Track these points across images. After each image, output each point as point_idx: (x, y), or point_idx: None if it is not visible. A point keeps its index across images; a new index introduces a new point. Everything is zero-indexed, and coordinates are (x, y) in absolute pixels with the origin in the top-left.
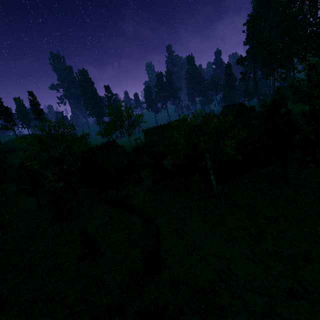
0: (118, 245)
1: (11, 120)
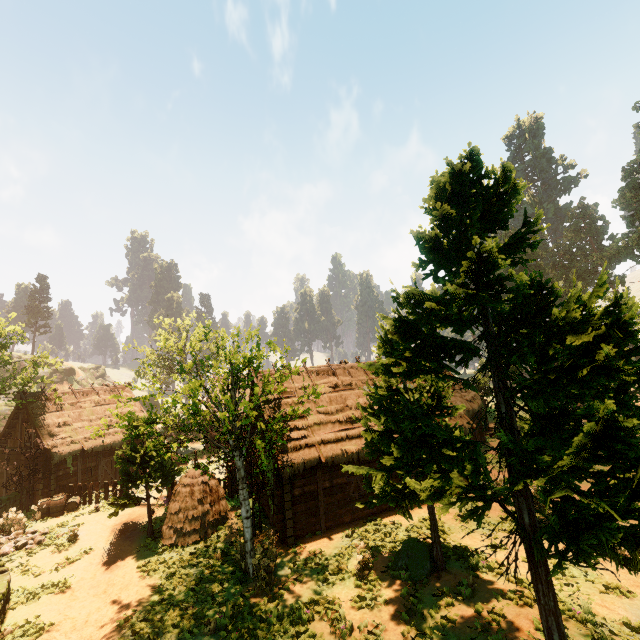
0: None
1: None
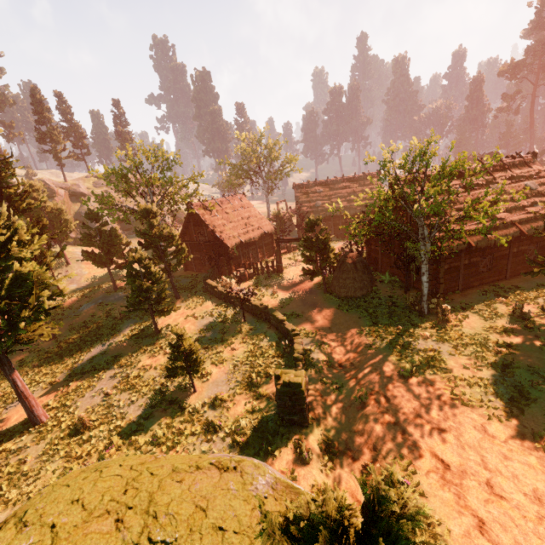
0: (232, 367)
1: (84, 145)
